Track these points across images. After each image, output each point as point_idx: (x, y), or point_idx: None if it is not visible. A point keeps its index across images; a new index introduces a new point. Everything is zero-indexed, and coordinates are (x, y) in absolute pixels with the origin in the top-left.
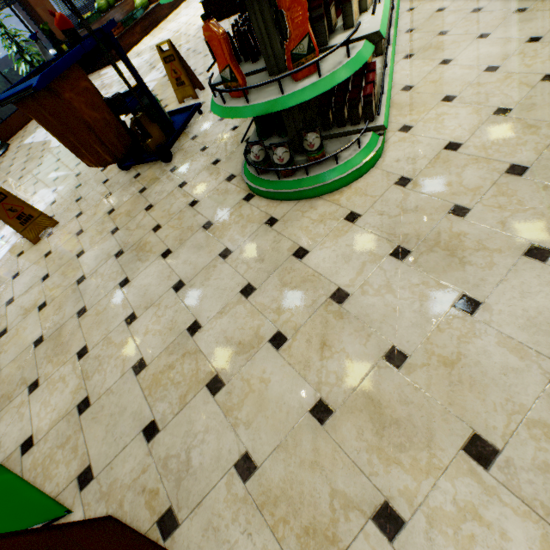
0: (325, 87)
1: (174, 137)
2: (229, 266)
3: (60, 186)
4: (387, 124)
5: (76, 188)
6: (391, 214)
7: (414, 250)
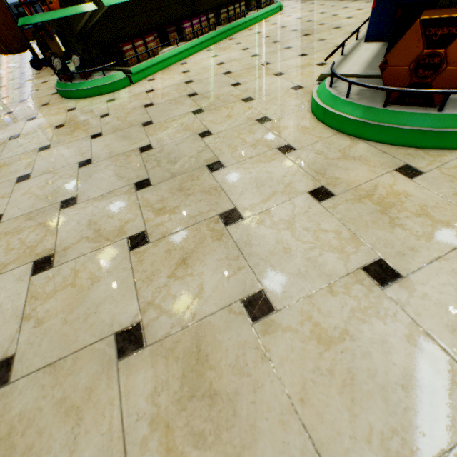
0: (50, 17)
1: (68, 56)
2: (1, 118)
3: (5, 70)
4: (136, 71)
5: (8, 73)
6: (84, 111)
7: (66, 126)
